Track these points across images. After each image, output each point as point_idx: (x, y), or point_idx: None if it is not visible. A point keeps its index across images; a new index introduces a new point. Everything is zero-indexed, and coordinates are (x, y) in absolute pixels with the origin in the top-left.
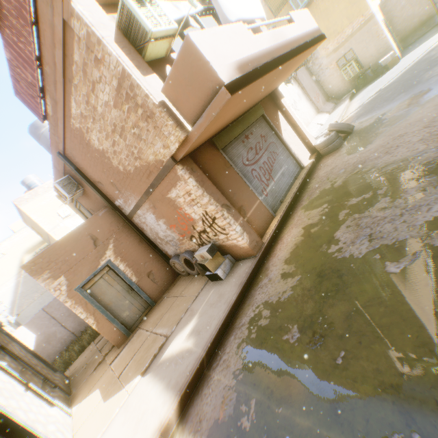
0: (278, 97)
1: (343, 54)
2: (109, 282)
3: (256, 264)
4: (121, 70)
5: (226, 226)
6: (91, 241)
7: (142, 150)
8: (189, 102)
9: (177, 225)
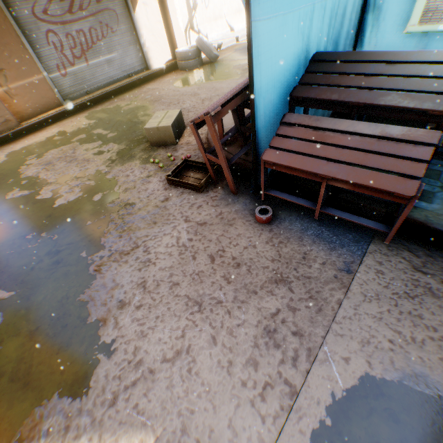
0: None
1: None
2: None
3: None
4: None
5: None
6: None
7: None
8: None
9: None
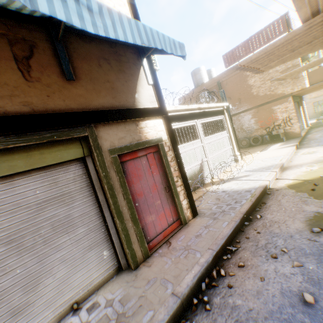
0: (302, 99)
1: (317, 100)
2: None
3: (301, 138)
4: (297, 64)
5: (294, 123)
6: None
7: (276, 88)
8: (314, 79)
9: (263, 121)
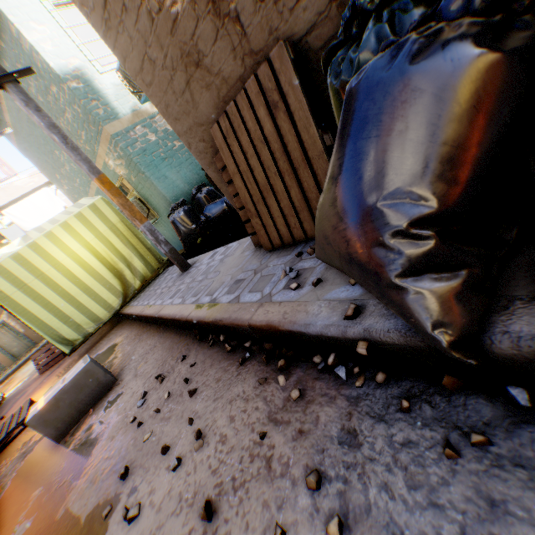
0: None
1: None
2: (5, 332)
3: None
4: None
5: None
6: None
7: None
8: None
9: None
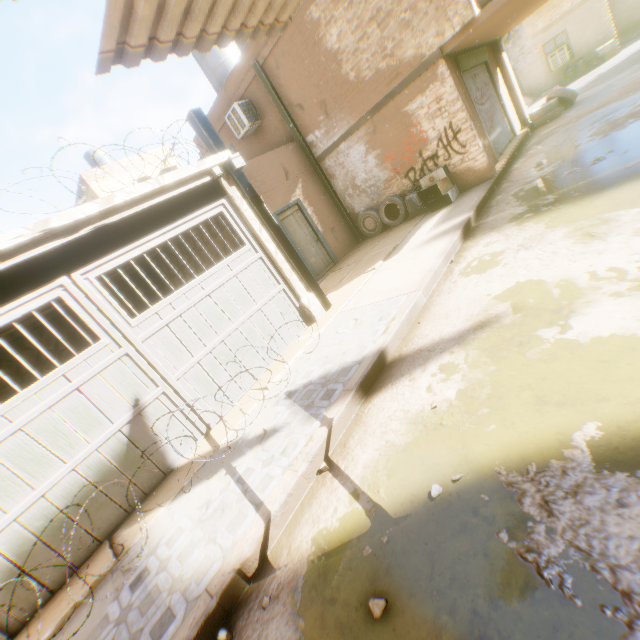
0: (499, 50)
1: (553, 37)
2: (298, 222)
3: (495, 180)
4: None
5: (469, 141)
6: (283, 172)
7: (401, 45)
8: None
9: (396, 156)
